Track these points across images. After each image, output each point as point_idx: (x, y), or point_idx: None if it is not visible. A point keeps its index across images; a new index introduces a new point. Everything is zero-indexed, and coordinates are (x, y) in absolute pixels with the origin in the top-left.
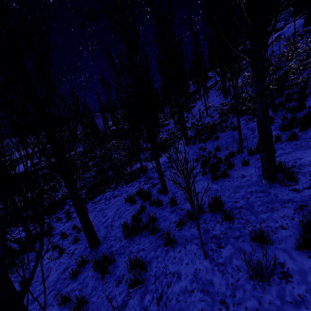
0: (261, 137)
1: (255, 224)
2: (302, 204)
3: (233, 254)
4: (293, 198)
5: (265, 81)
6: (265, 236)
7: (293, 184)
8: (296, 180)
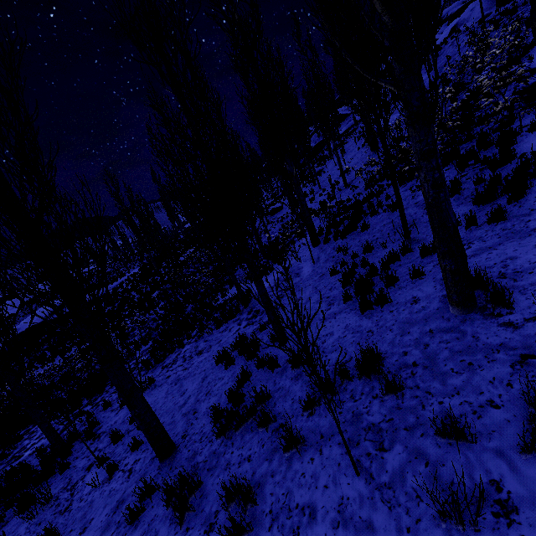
0: (437, 232)
1: (442, 398)
2: (526, 354)
3: (406, 464)
4: (508, 342)
5: (432, 128)
6: (461, 428)
7: (504, 312)
8: (509, 304)
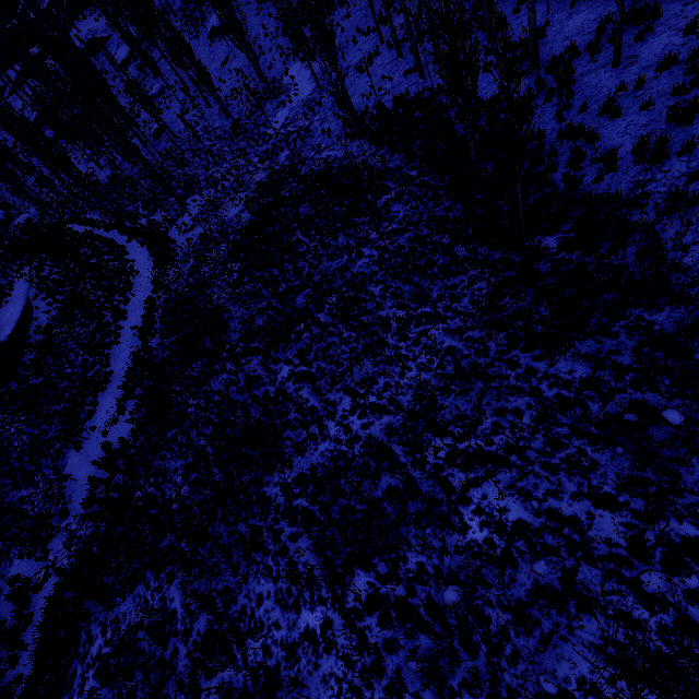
0: None
1: None
2: None
3: None
4: None
5: None
6: None
7: None
8: None
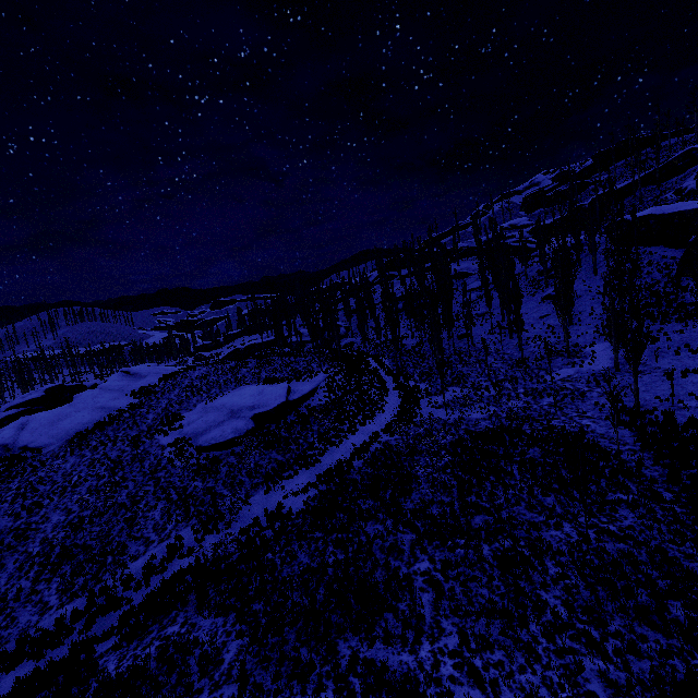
0: None
1: None
2: None
3: None
4: None
5: None
6: None
7: None
8: None
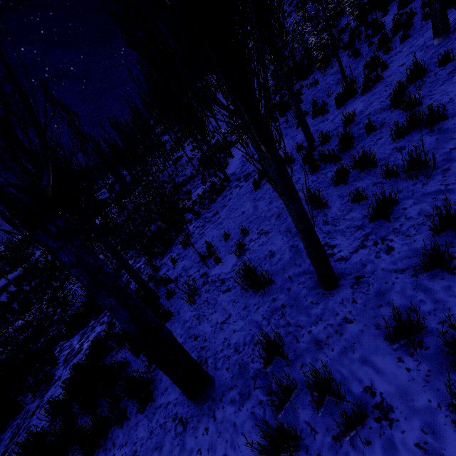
0: None
1: None
2: None
3: None
4: None
5: None
6: None
7: None
8: None
